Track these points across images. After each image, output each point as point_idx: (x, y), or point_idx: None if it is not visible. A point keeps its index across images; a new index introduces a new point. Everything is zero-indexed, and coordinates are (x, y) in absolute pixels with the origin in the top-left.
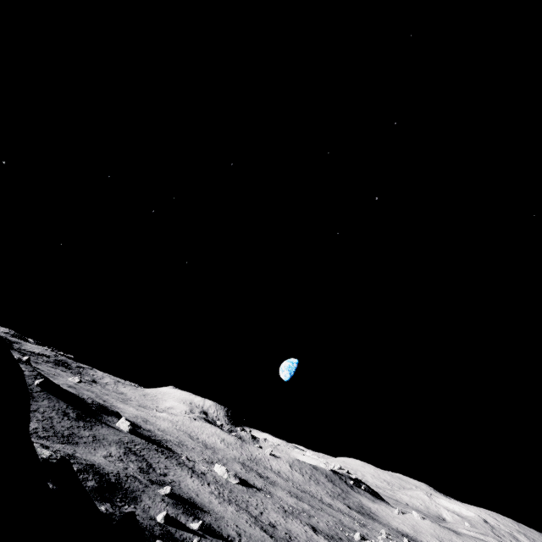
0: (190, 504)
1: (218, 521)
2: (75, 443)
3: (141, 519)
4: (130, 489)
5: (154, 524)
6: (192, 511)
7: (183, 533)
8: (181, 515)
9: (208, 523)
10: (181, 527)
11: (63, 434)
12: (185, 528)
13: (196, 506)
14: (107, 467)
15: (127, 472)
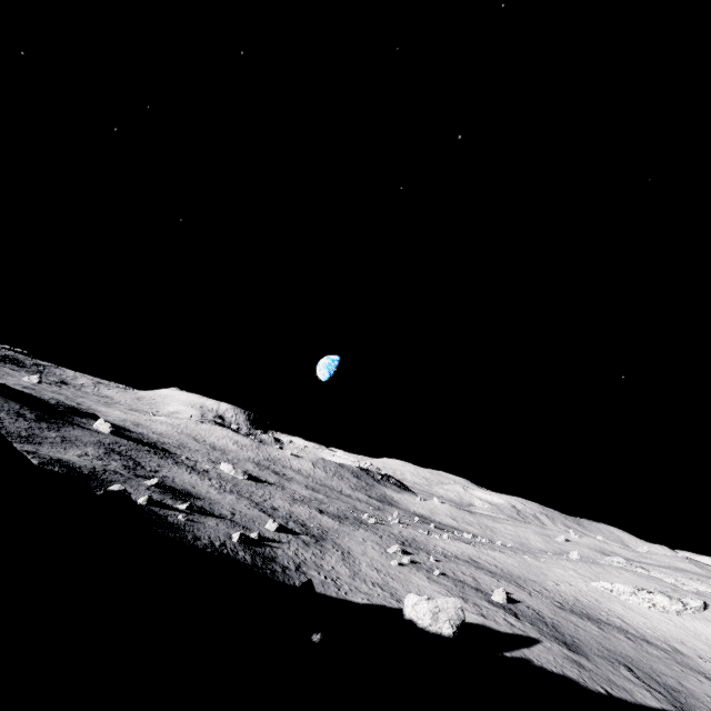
0: (182, 493)
1: (213, 505)
2: (38, 443)
3: None
4: (108, 480)
5: None
6: (183, 498)
7: (168, 511)
8: (169, 500)
9: (200, 506)
10: (167, 507)
11: (19, 434)
12: (171, 508)
13: (190, 494)
14: (79, 463)
15: (107, 468)
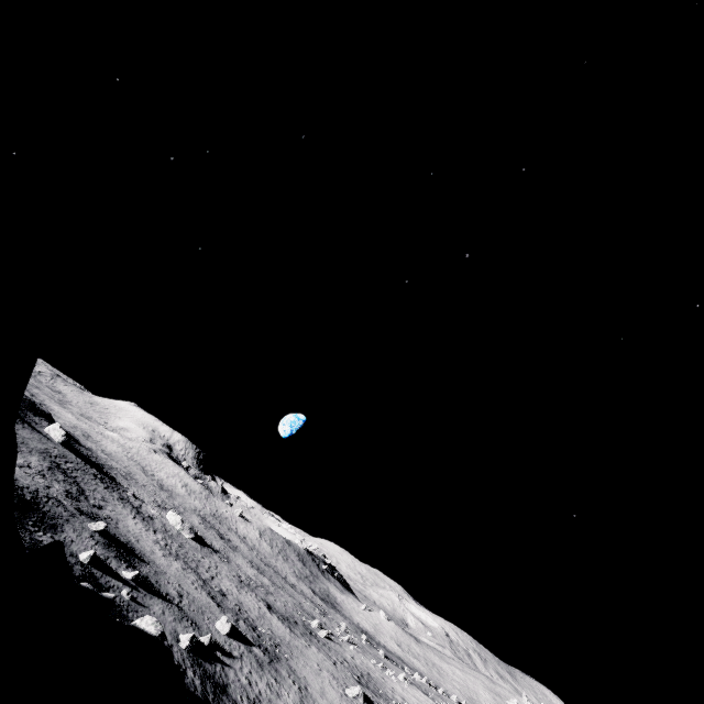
0: (126, 549)
1: (159, 575)
2: None
3: None
4: (50, 514)
5: (75, 562)
6: (128, 558)
7: (111, 579)
8: (113, 559)
9: (145, 576)
10: (110, 572)
11: None
12: (114, 574)
13: (134, 552)
14: (21, 480)
15: (49, 492)
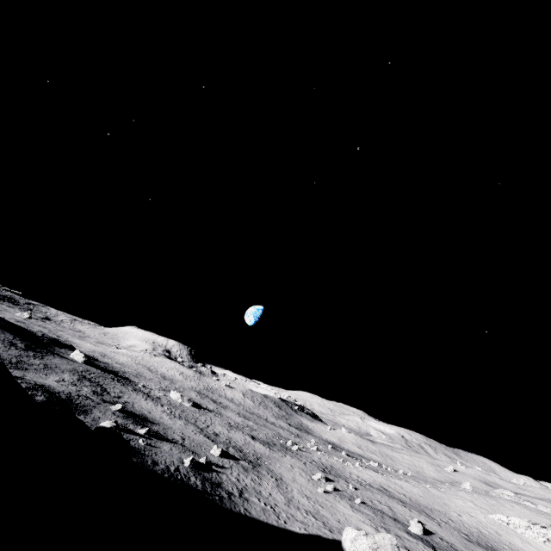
0: (141, 418)
1: (166, 430)
2: (25, 369)
3: (89, 425)
4: (81, 405)
5: None
6: (142, 423)
7: (130, 435)
8: (130, 424)
9: (156, 431)
10: (129, 432)
11: (10, 361)
12: (132, 432)
13: (147, 419)
14: (58, 388)
15: (80, 393)
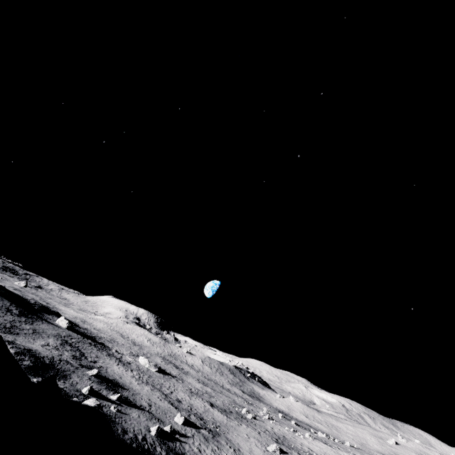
0: (113, 383)
1: (135, 395)
2: (16, 333)
3: (68, 390)
4: (62, 369)
5: (79, 394)
6: (114, 388)
7: (103, 401)
8: (104, 390)
9: (126, 397)
10: (102, 397)
11: (5, 325)
12: (105, 398)
13: (118, 384)
14: (43, 353)
15: (61, 357)
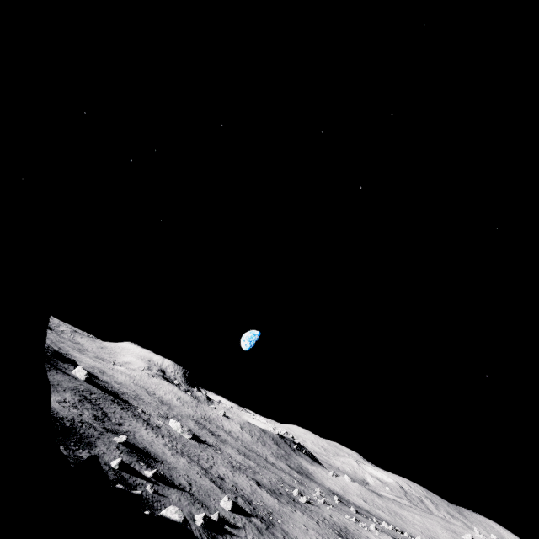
0: (144, 453)
1: (171, 470)
2: None
3: None
4: (85, 435)
5: (108, 469)
6: (146, 460)
7: (136, 479)
8: (135, 463)
9: (161, 472)
10: (135, 473)
11: None
12: (138, 474)
13: (150, 455)
14: (61, 412)
15: (82, 418)
